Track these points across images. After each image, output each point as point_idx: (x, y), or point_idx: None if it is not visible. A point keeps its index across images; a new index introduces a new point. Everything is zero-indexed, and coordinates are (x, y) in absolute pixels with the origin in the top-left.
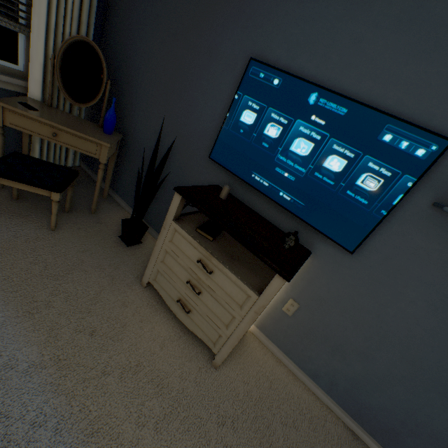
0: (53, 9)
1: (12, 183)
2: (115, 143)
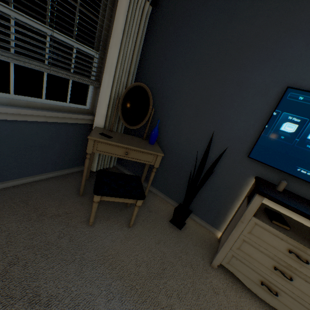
0: (118, 68)
1: (110, 198)
2: None
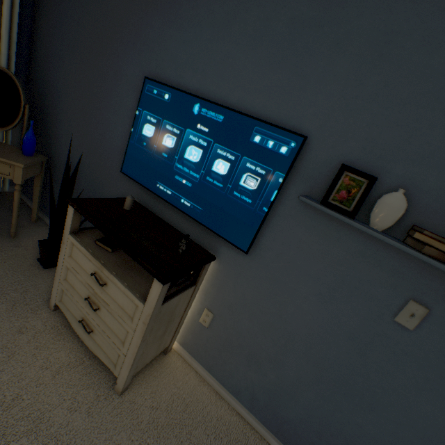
0: None
1: None
2: (38, 165)
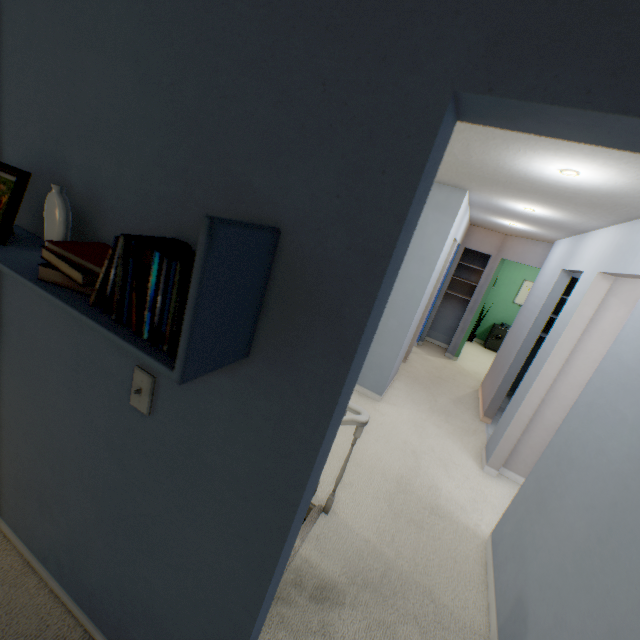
0: None
1: None
2: None
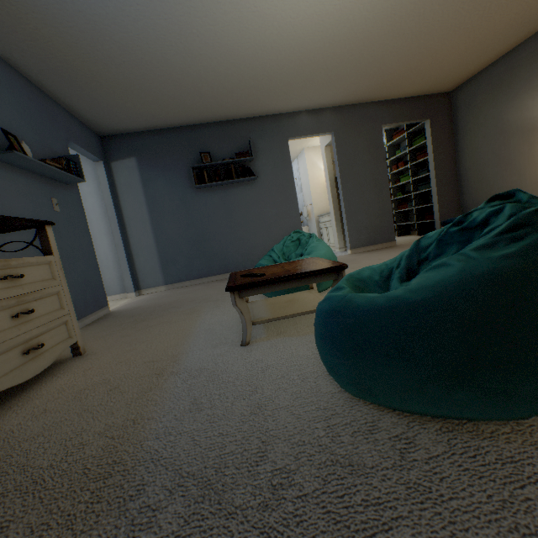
0: None
1: None
2: None
